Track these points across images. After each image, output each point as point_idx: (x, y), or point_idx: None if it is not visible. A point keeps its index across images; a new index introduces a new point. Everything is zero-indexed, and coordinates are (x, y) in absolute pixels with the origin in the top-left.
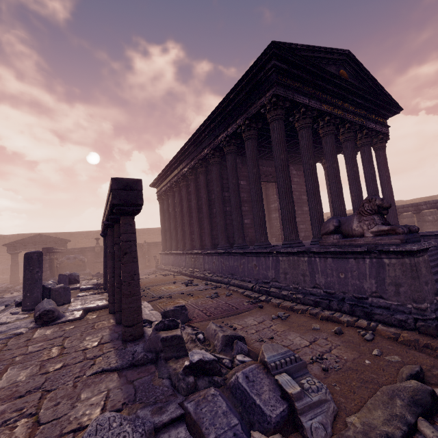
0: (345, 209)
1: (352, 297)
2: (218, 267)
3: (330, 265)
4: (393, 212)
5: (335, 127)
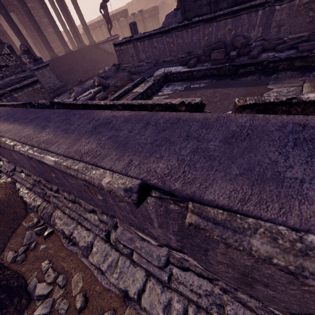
0: (46, 39)
1: None
2: None
3: None
4: (86, 30)
5: None
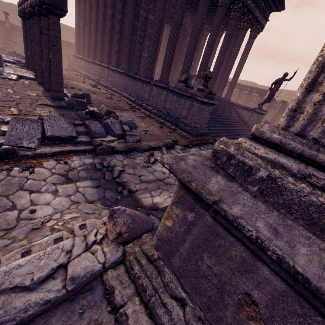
0: None
1: (176, 117)
2: (117, 82)
3: (174, 99)
4: (233, 86)
5: (230, 2)
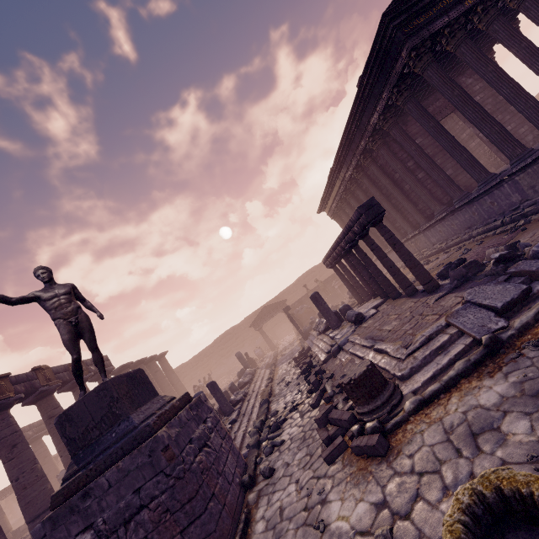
0: None
1: None
2: (448, 232)
3: None
4: None
5: (496, 6)
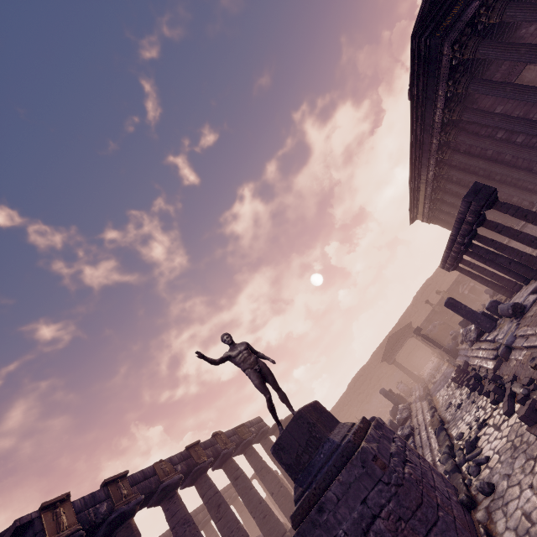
0: None
1: None
2: None
3: None
4: None
5: None
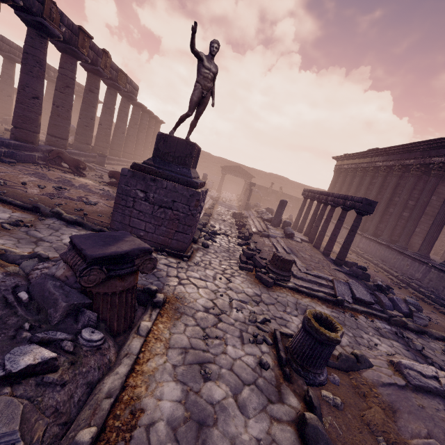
0: None
1: None
2: (372, 251)
3: None
4: None
5: None
